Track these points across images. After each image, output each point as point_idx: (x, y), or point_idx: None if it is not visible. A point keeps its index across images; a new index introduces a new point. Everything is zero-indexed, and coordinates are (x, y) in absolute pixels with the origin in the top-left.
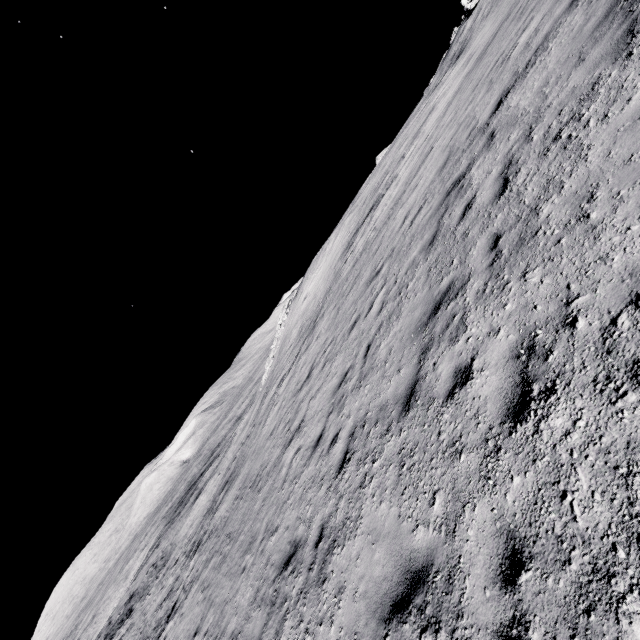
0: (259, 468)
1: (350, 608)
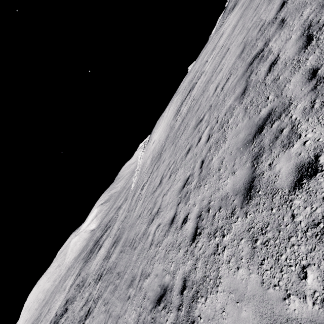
0: (133, 235)
1: None
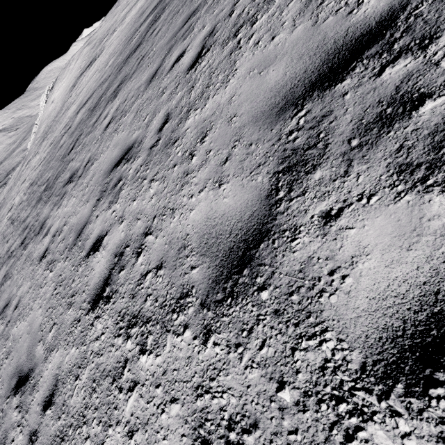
0: (2, 215)
1: None
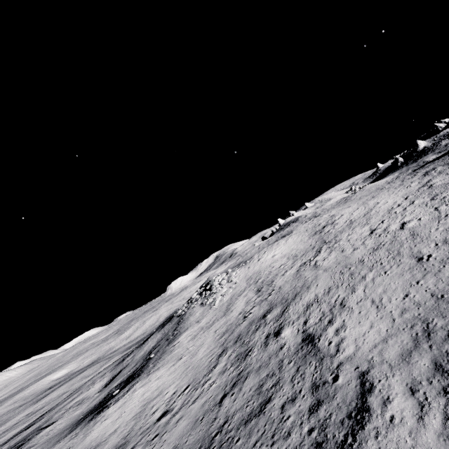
0: (369, 250)
1: None
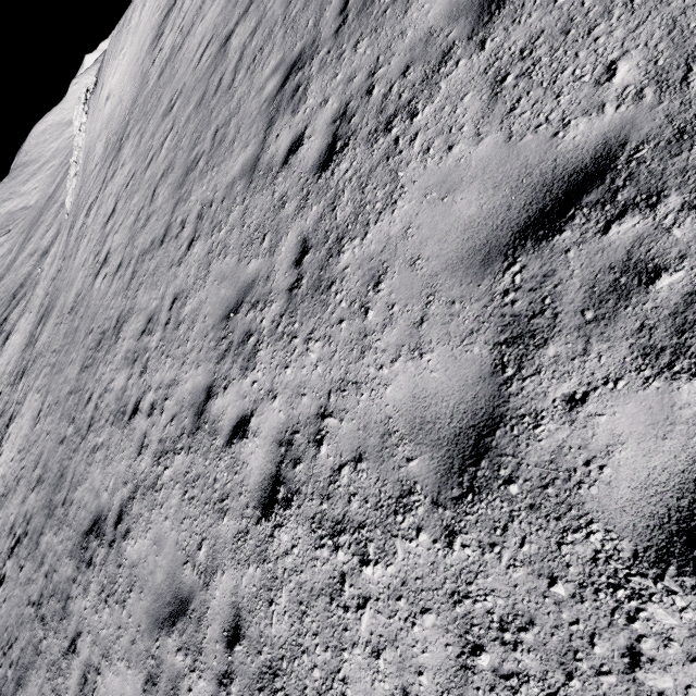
0: (75, 296)
1: (127, 343)
